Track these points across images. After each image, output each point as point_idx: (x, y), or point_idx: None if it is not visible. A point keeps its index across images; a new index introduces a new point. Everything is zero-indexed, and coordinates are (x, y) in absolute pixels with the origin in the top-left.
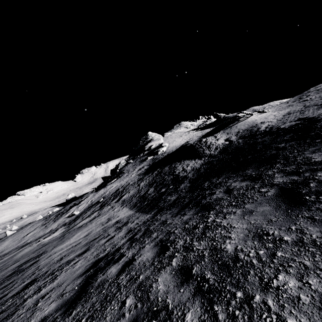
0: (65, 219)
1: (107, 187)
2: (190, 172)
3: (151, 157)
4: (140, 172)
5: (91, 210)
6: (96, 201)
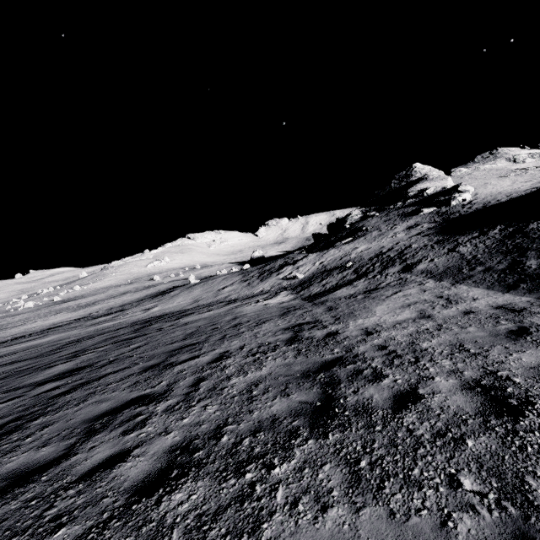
0: (280, 280)
1: (343, 248)
2: None
3: (432, 209)
4: (418, 231)
5: (335, 276)
6: (334, 265)
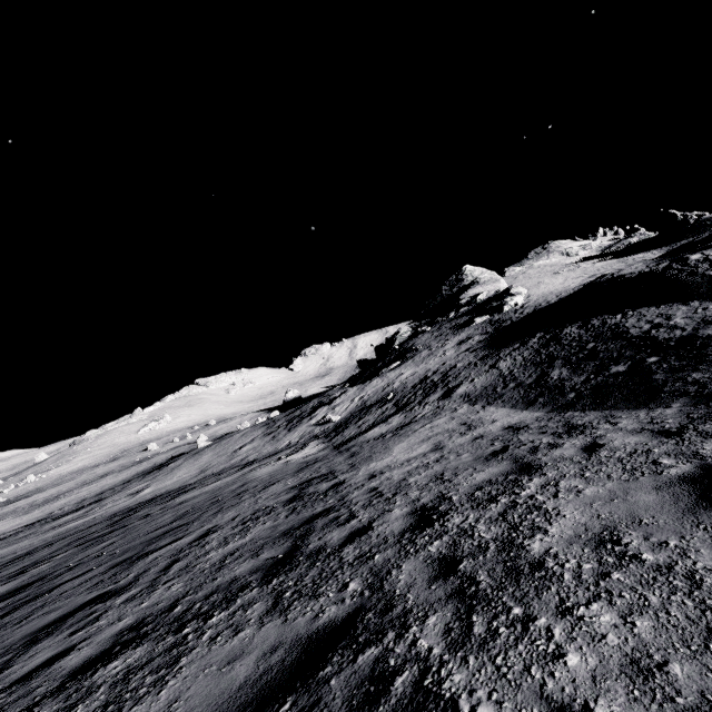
0: (312, 427)
1: (388, 376)
2: (706, 328)
3: (484, 317)
4: (468, 346)
5: (374, 413)
6: (375, 399)
